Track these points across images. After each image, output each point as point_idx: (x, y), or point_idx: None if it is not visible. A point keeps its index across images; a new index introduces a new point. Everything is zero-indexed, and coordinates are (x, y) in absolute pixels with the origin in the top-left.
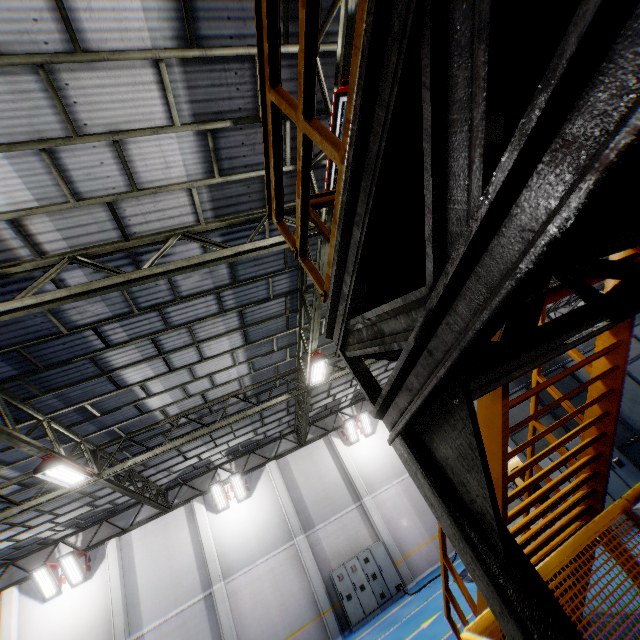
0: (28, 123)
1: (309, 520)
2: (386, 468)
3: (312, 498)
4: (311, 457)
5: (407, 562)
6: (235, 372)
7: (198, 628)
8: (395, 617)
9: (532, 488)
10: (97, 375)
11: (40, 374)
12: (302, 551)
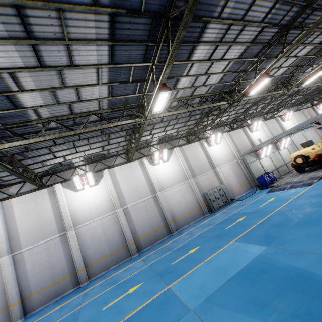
0: None
1: (194, 173)
2: (224, 158)
3: (195, 165)
4: (193, 149)
5: (232, 193)
6: (215, 79)
7: (151, 207)
8: (241, 204)
9: (305, 162)
10: (193, 41)
11: None
12: (193, 184)
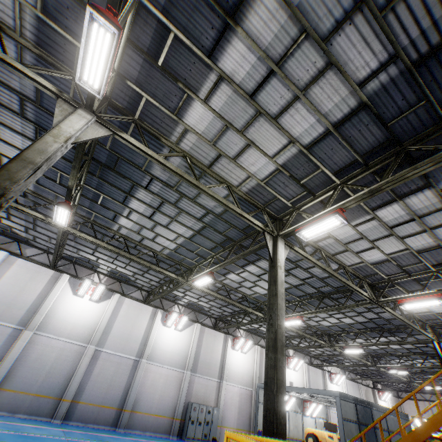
0: (370, 234)
1: (196, 367)
2: (240, 375)
3: (203, 358)
4: (214, 338)
5: (221, 429)
6: (261, 290)
7: (123, 372)
8: None
9: None
10: (249, 261)
11: (245, 249)
12: (185, 379)
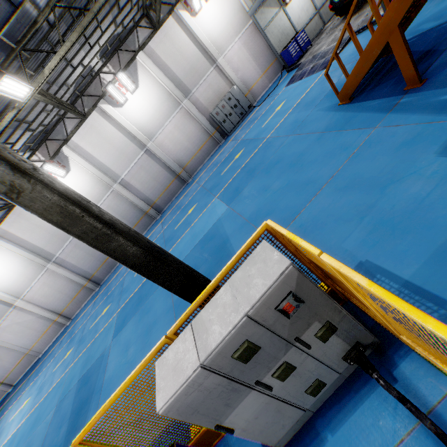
0: None
1: (186, 89)
2: (228, 29)
3: (182, 73)
4: (168, 39)
5: (251, 93)
6: None
7: (150, 166)
8: (255, 118)
9: None
10: None
11: None
12: (189, 109)
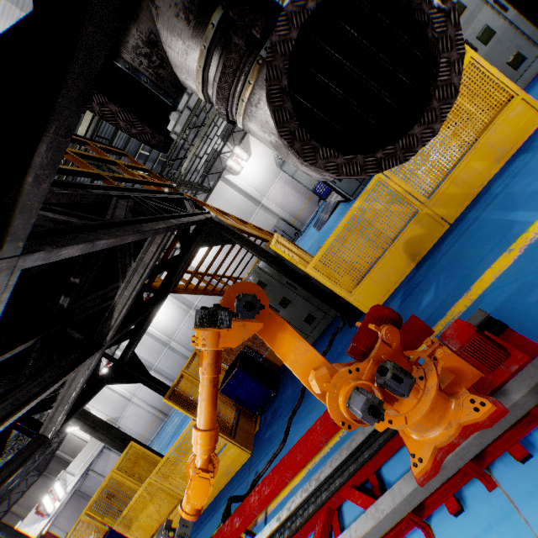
0: None
1: None
2: (268, 175)
3: None
4: (220, 196)
5: (298, 219)
6: None
7: None
8: None
9: None
10: None
11: None
12: None
